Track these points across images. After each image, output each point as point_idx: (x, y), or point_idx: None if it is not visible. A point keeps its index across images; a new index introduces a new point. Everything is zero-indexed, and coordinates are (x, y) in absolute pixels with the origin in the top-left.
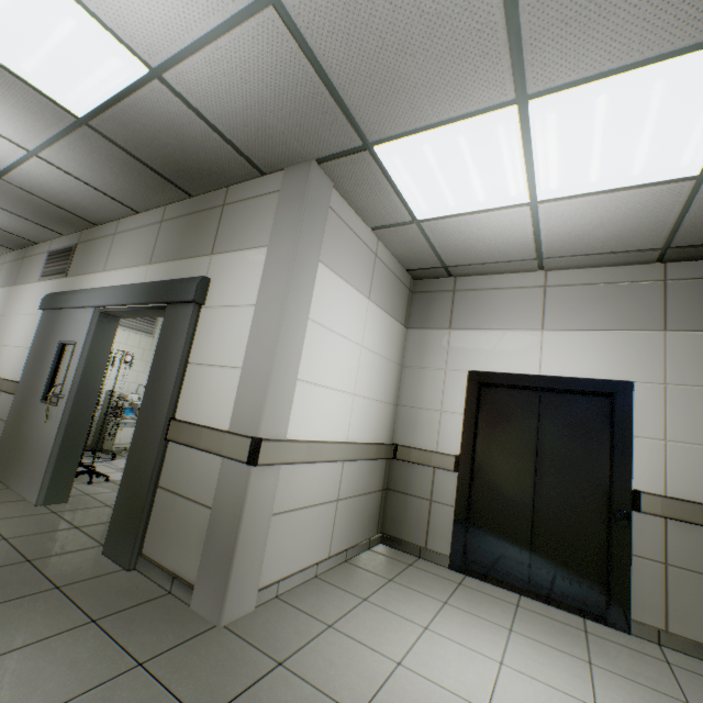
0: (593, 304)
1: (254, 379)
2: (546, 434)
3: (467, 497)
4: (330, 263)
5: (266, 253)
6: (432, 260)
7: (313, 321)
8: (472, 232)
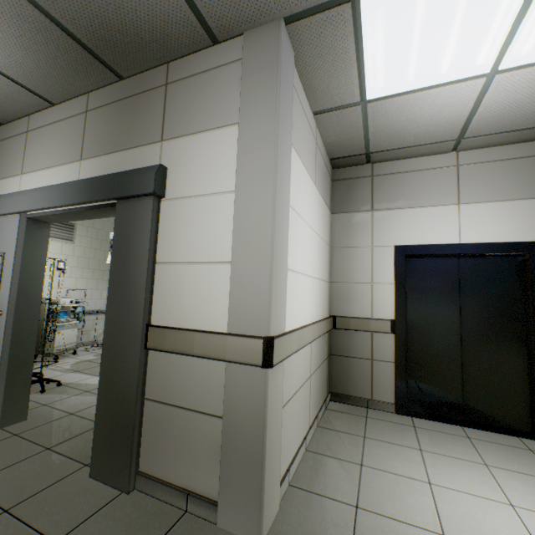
0: (503, 178)
1: (251, 273)
2: (467, 293)
3: (405, 353)
4: (295, 144)
5: (236, 131)
6: (358, 147)
7: (289, 206)
8: (413, 112)
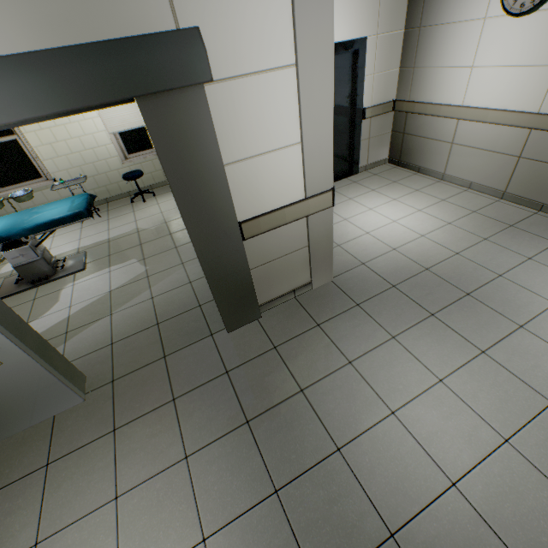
0: None
1: (319, 148)
2: None
3: None
4: None
5: None
6: None
7: None
8: None
